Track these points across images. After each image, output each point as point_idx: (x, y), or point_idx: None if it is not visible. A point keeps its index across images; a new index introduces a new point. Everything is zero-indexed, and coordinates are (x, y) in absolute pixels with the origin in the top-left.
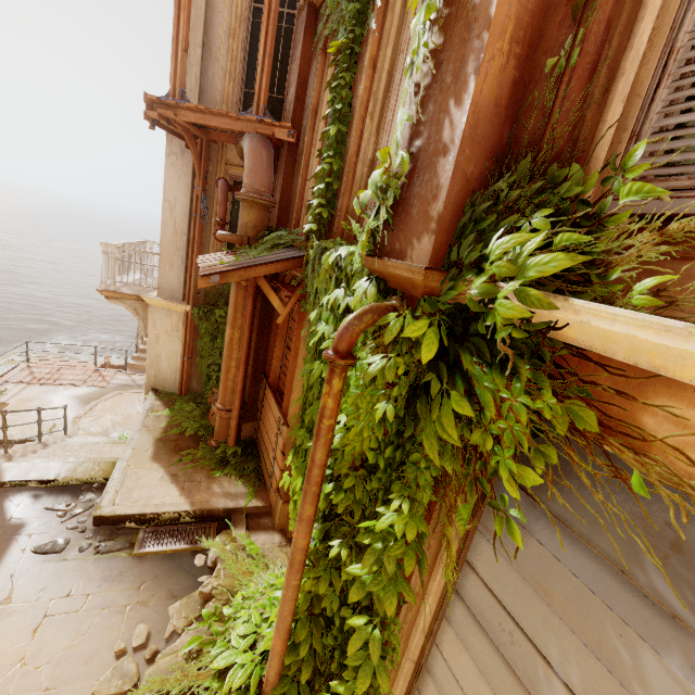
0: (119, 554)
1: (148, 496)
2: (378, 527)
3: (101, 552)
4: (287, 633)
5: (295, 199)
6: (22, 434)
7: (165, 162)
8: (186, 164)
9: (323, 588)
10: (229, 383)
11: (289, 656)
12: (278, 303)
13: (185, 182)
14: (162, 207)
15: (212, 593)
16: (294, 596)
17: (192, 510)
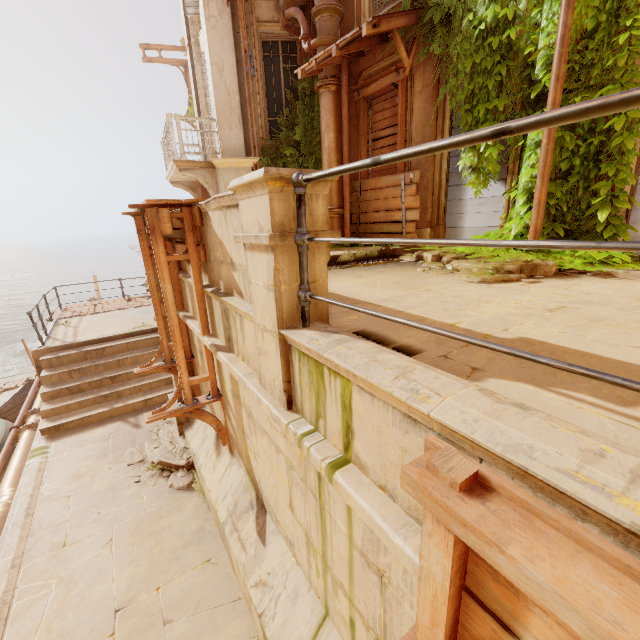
0: (354, 267)
1: (332, 253)
2: (621, 42)
3: (342, 267)
4: (548, 184)
5: (352, 14)
6: (123, 331)
7: (206, 26)
8: (225, 25)
9: (567, 138)
10: (336, 185)
11: (551, 201)
12: (405, 56)
13: (227, 43)
14: (211, 72)
15: (440, 255)
16: (553, 149)
17: (370, 252)
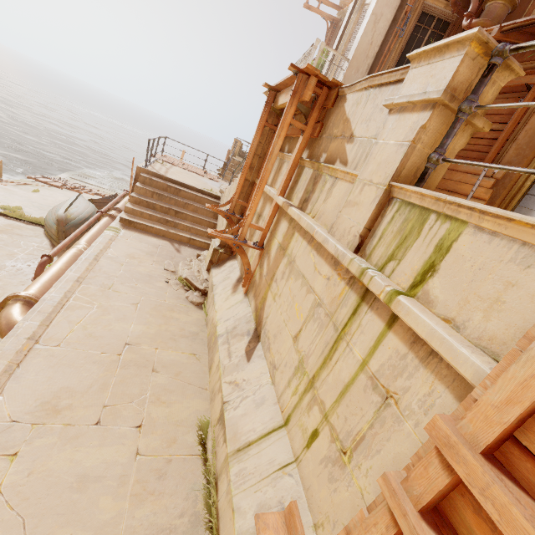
0: None
1: None
2: None
3: None
4: None
5: (521, 12)
6: (197, 186)
7: None
8: None
9: None
10: None
11: None
12: None
13: (395, 1)
14: (368, 20)
15: None
16: None
17: None
